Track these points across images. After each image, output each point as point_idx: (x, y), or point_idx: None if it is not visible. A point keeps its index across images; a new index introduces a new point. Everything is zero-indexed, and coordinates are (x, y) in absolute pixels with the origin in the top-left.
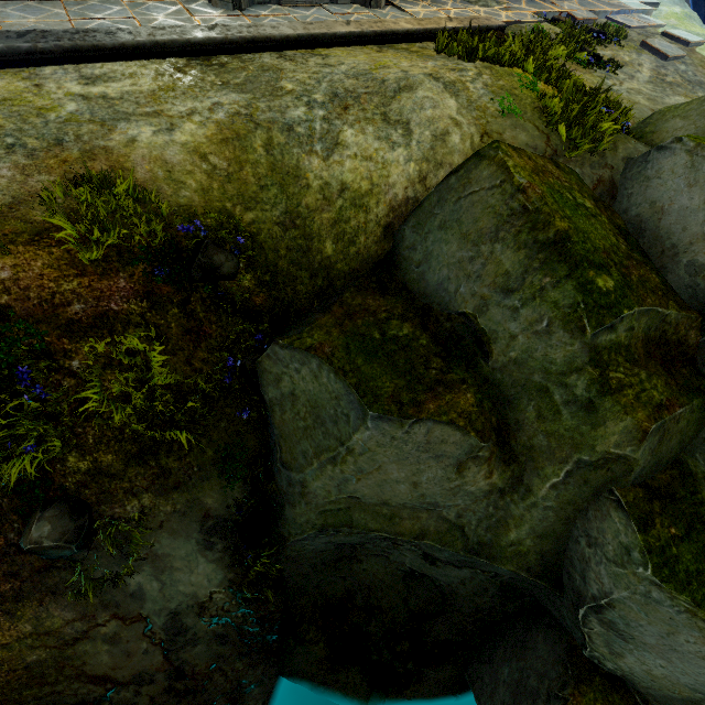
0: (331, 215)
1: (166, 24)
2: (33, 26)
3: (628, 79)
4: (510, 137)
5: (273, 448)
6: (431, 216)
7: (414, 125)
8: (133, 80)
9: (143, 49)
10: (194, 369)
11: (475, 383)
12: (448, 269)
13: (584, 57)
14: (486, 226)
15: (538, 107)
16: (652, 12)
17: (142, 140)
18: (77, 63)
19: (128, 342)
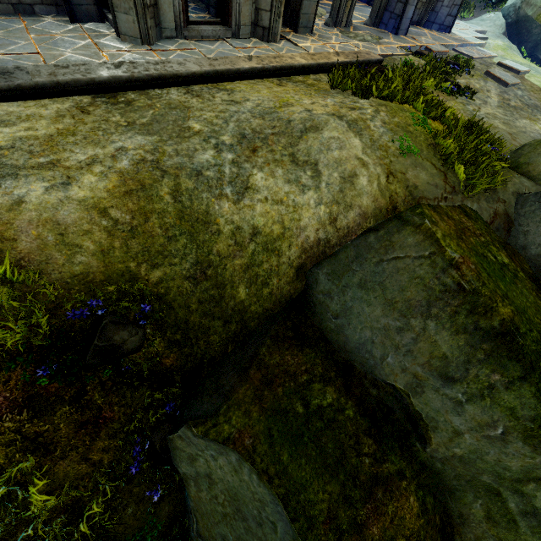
0: (243, 260)
1: (72, 60)
2: None
3: (483, 104)
4: (412, 176)
5: (189, 512)
6: (348, 270)
7: (322, 166)
8: (29, 124)
9: (43, 88)
10: (93, 464)
11: (413, 473)
12: (372, 332)
13: (447, 86)
14: (415, 297)
15: (431, 144)
16: (485, 45)
17: (31, 200)
18: None
19: None
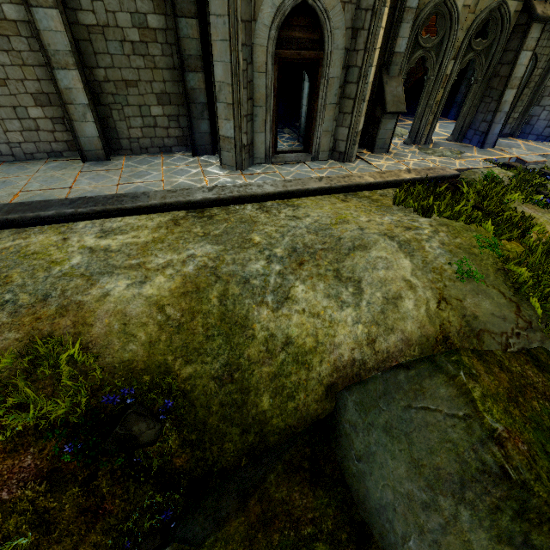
0: (271, 369)
1: (182, 185)
2: (91, 191)
3: None
4: (471, 304)
5: None
6: (375, 406)
7: (365, 284)
8: (137, 233)
9: (154, 207)
10: None
11: None
12: (394, 495)
13: (541, 198)
14: (445, 467)
15: (501, 268)
16: None
17: (114, 294)
18: (105, 218)
19: None
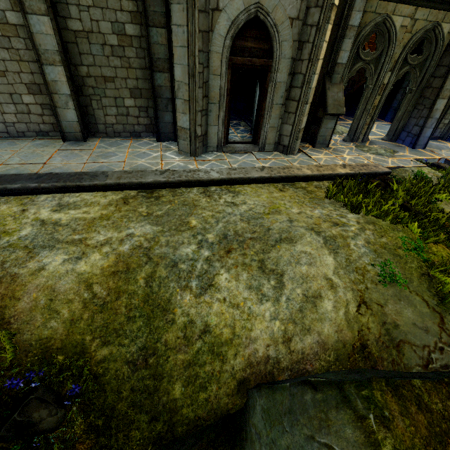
0: (186, 356)
1: (140, 167)
2: (60, 167)
3: None
4: (392, 311)
5: None
6: (279, 422)
7: (287, 279)
8: (88, 209)
9: (109, 186)
10: None
11: None
12: None
13: None
14: None
15: (425, 273)
16: None
17: (49, 268)
18: (65, 192)
19: None
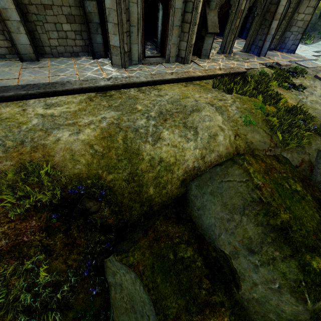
0: (153, 174)
1: (90, 77)
2: (32, 80)
3: (310, 95)
4: (250, 137)
5: (110, 306)
6: (206, 184)
7: (199, 129)
8: (68, 105)
9: (76, 90)
10: (68, 266)
11: (230, 305)
12: (215, 220)
13: (286, 85)
14: (237, 203)
15: (265, 119)
16: (318, 59)
17: (63, 139)
18: (46, 97)
19: (26, 264)
